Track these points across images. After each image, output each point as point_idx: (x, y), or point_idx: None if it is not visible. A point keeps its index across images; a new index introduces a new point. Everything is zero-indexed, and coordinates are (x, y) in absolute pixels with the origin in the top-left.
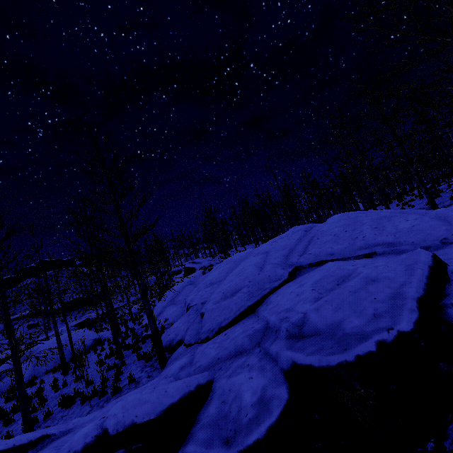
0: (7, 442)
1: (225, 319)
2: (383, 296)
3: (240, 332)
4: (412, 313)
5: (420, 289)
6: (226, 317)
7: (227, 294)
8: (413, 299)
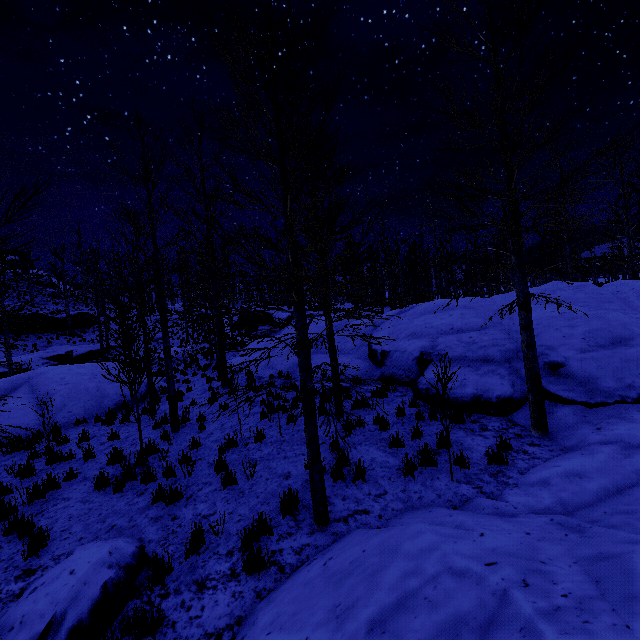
0: (505, 529)
1: None
2: None
3: None
4: None
5: None
6: None
7: (599, 342)
8: None
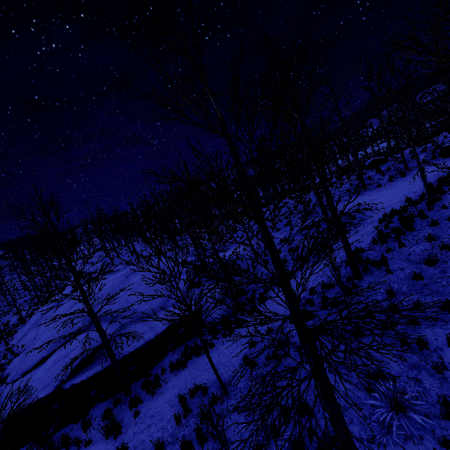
0: None
1: (30, 366)
2: (55, 375)
3: (21, 382)
4: (50, 388)
5: (66, 373)
6: (32, 364)
7: (44, 343)
8: (57, 380)
